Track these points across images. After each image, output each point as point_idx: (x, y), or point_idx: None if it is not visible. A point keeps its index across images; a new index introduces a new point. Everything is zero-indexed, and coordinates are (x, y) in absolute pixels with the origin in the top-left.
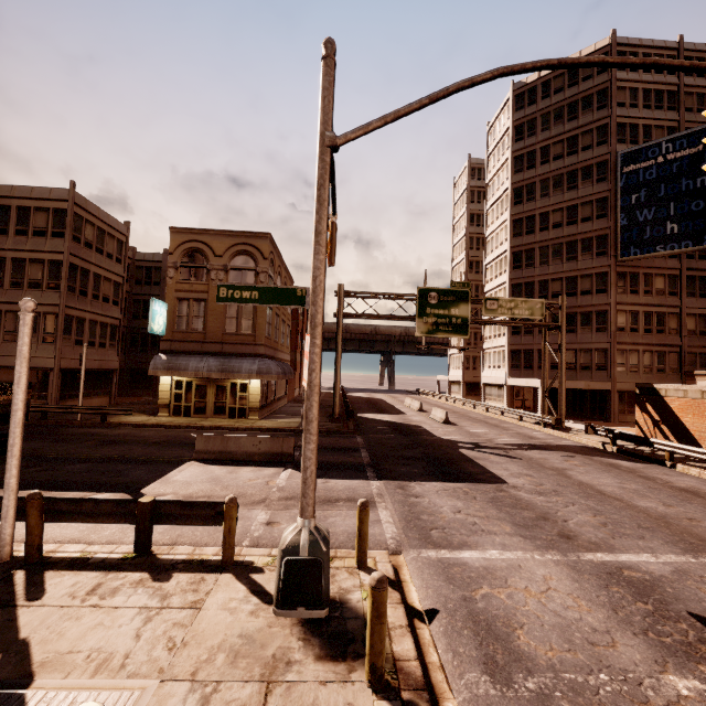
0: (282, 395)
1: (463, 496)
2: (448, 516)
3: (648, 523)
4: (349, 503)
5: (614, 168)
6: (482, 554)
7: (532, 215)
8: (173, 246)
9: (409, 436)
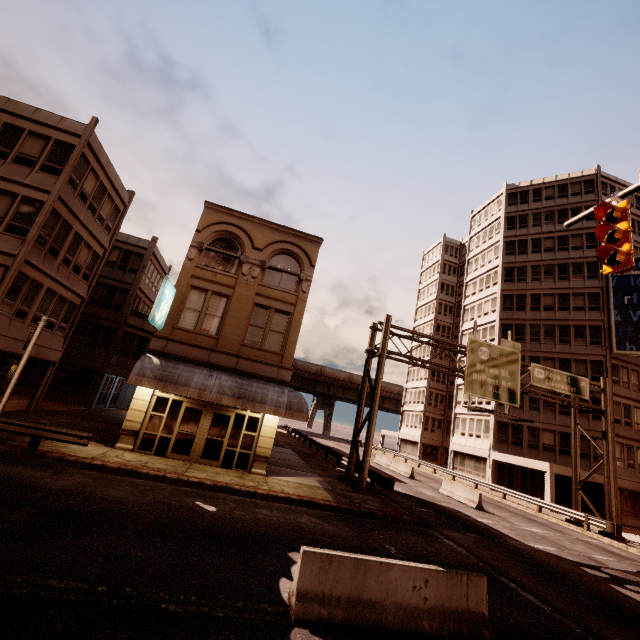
0: None
1: None
2: None
3: None
4: None
5: None
6: None
7: (523, 294)
8: (203, 223)
9: (492, 538)
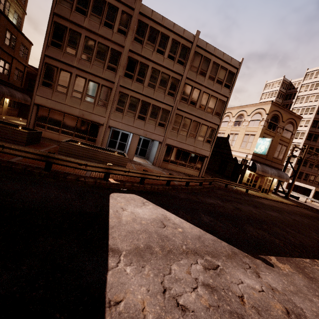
0: None
1: None
2: None
3: None
4: None
5: None
6: None
7: None
8: (270, 111)
9: None
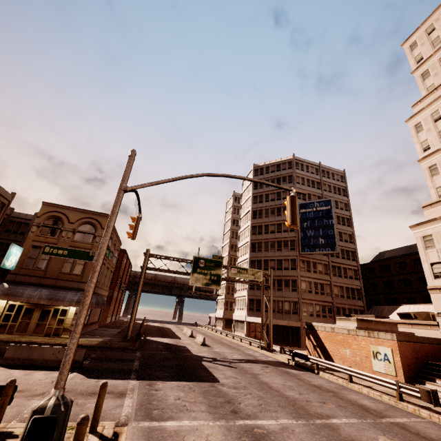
0: (95, 321)
1: (187, 390)
2: (170, 402)
3: (284, 403)
4: (107, 394)
5: None
6: (178, 423)
7: (261, 225)
8: (41, 213)
9: (174, 352)
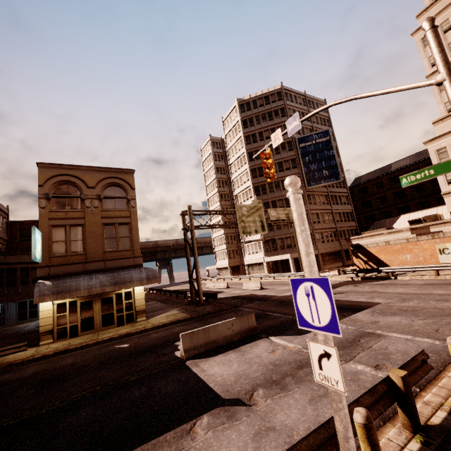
0: None
1: (389, 314)
2: (419, 324)
3: None
4: (366, 338)
5: (295, 144)
6: None
7: (260, 167)
8: (42, 179)
9: (266, 299)
